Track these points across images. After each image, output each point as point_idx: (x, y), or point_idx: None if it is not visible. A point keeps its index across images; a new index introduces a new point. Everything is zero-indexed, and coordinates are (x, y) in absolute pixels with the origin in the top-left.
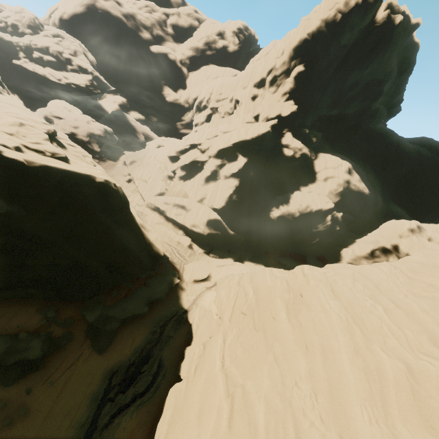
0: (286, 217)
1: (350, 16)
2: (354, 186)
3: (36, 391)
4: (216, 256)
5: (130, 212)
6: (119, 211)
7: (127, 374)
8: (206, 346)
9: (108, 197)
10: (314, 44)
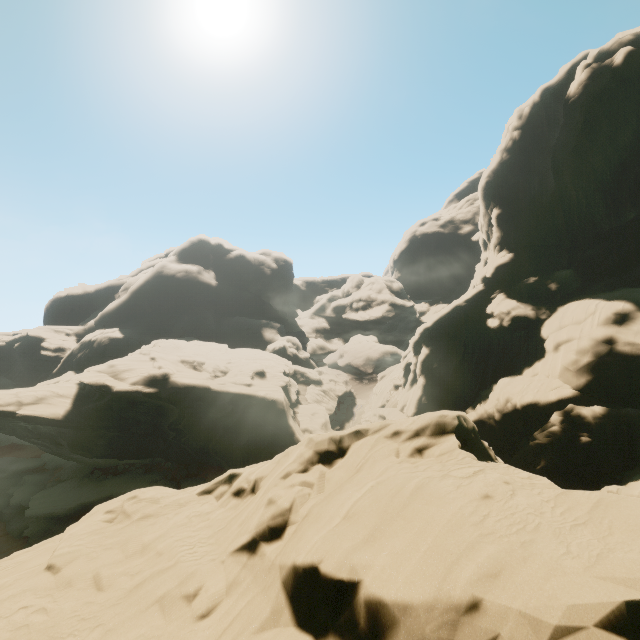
0: (486, 421)
1: (537, 119)
2: (627, 347)
3: None
4: None
5: (286, 417)
6: (272, 415)
7: None
8: None
9: (263, 405)
10: (500, 180)
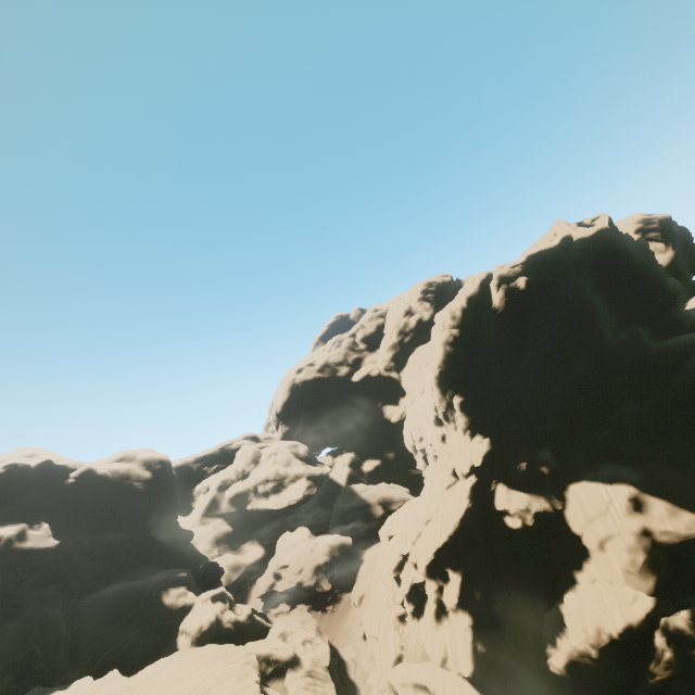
0: (580, 661)
1: (468, 320)
2: (665, 536)
3: None
4: None
5: None
6: None
7: None
8: None
9: None
10: (452, 370)
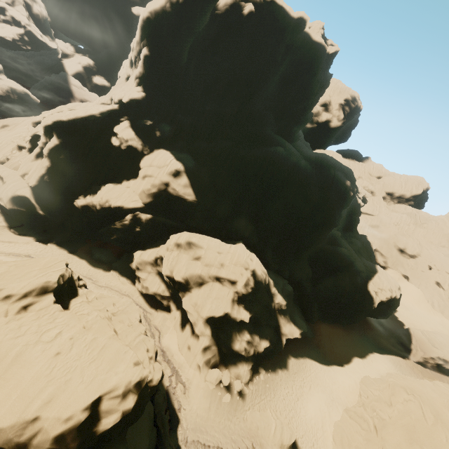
0: (91, 207)
1: None
2: (172, 190)
3: None
4: (16, 232)
5: None
6: None
7: None
8: None
9: None
10: (158, 25)
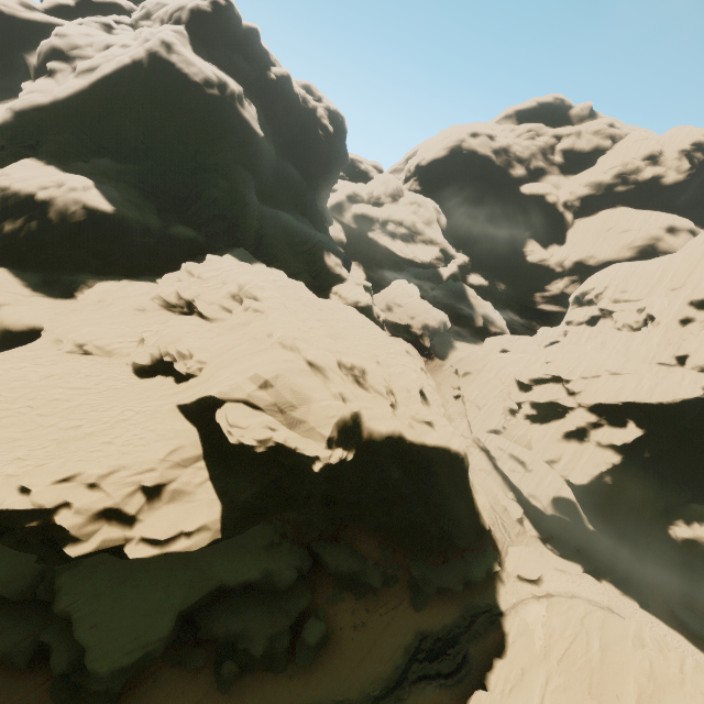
0: (703, 545)
1: None
2: None
3: (371, 614)
4: (556, 551)
5: (467, 475)
6: (460, 476)
7: (434, 647)
8: (525, 673)
9: (454, 463)
10: None
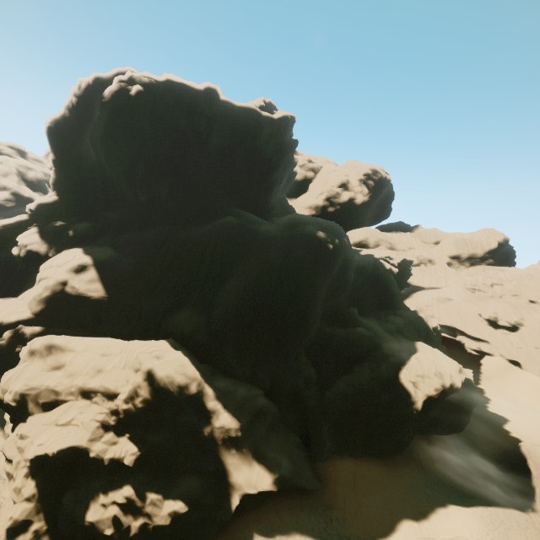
0: None
1: (91, 98)
2: (70, 289)
3: None
4: None
5: None
6: None
7: None
8: None
9: None
10: (59, 131)
